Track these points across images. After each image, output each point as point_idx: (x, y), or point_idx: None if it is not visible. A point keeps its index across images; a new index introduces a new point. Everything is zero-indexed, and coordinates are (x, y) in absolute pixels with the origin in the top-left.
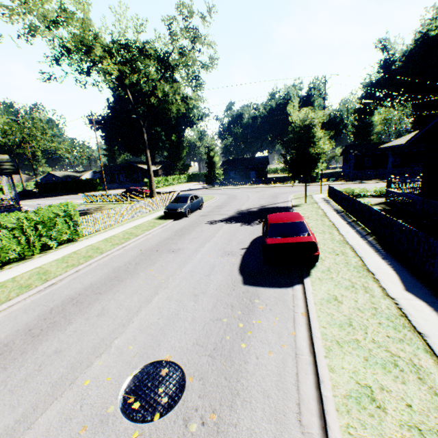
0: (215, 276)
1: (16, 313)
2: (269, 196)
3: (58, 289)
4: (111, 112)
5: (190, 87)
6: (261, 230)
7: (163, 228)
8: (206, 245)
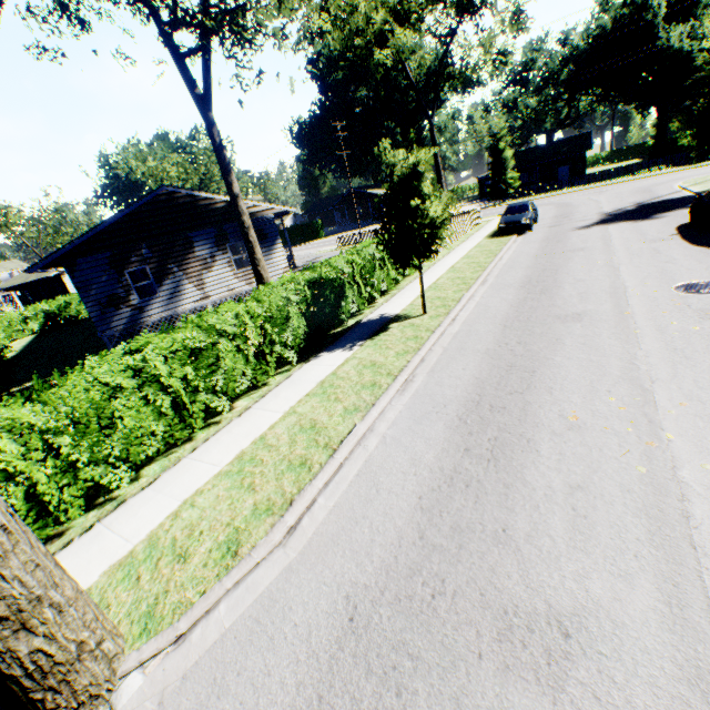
0: (668, 252)
1: (490, 292)
2: (634, 193)
3: (497, 282)
4: (322, 113)
5: (511, 33)
6: (675, 221)
7: (517, 243)
8: (612, 241)
